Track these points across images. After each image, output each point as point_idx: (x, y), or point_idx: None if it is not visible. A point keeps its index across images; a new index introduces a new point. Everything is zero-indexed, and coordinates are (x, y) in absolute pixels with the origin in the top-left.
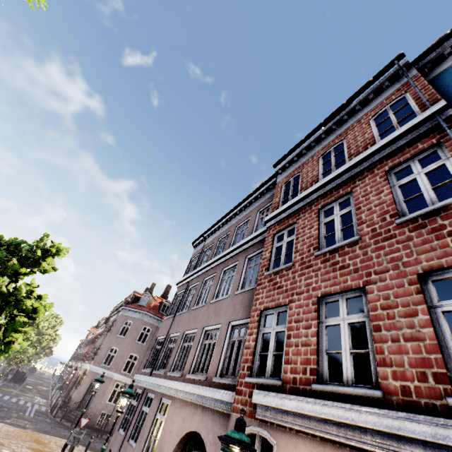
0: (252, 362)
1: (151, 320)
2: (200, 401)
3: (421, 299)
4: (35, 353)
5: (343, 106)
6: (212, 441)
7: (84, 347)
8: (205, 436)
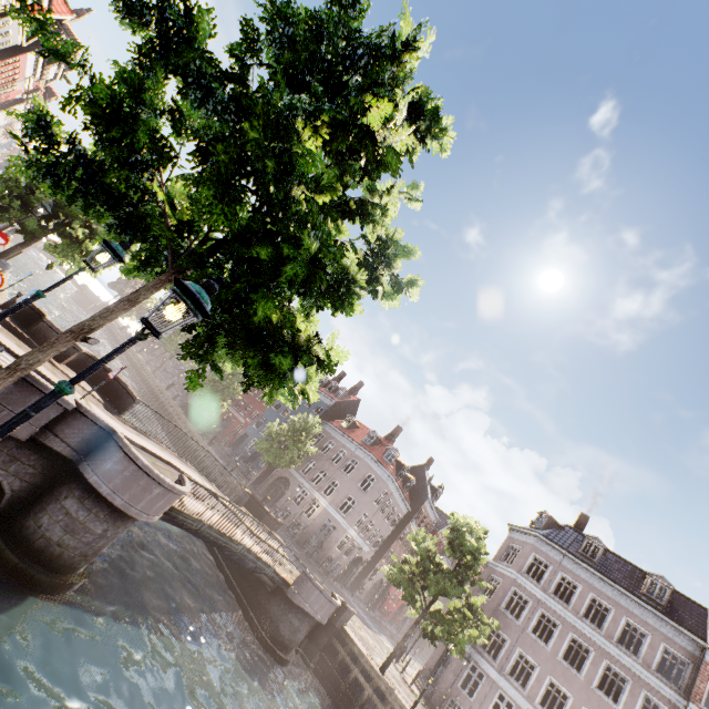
0: None
1: (391, 485)
2: None
3: None
4: (226, 407)
5: None
6: None
7: None
8: None
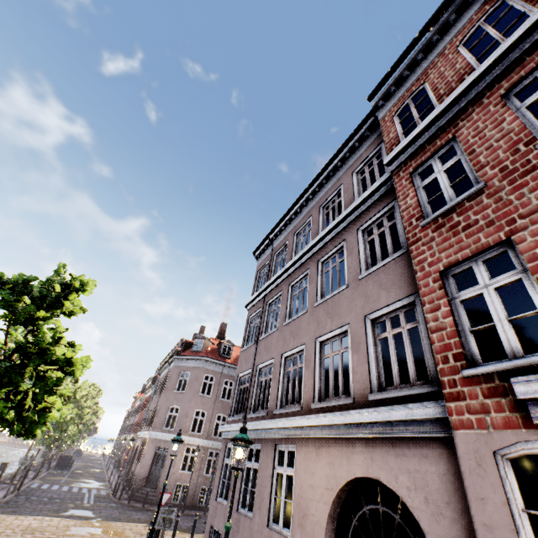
0: (461, 346)
1: (212, 366)
2: (356, 433)
3: None
4: (78, 431)
5: None
6: (410, 485)
7: (133, 417)
8: (392, 481)
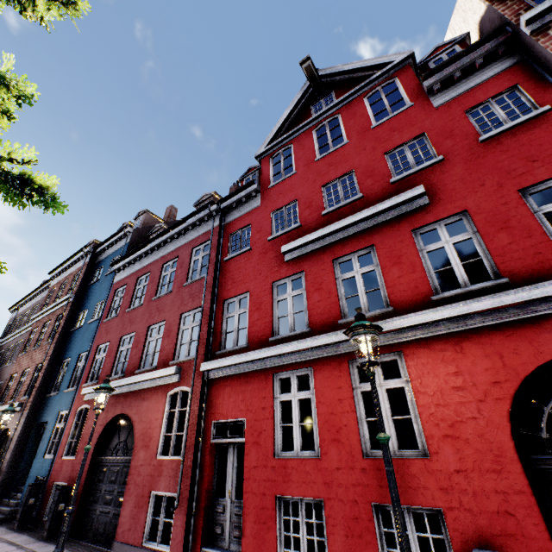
0: (2, 398)
1: None
2: None
3: (34, 373)
4: None
5: (72, 257)
6: None
7: None
8: None
